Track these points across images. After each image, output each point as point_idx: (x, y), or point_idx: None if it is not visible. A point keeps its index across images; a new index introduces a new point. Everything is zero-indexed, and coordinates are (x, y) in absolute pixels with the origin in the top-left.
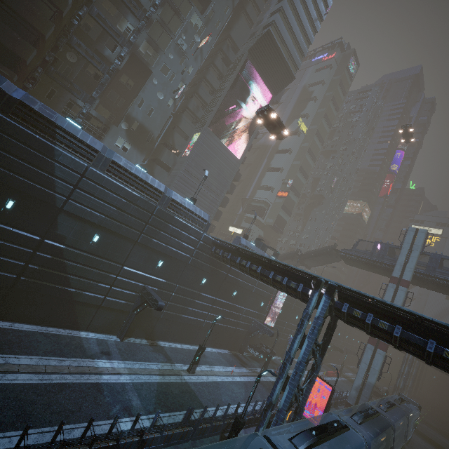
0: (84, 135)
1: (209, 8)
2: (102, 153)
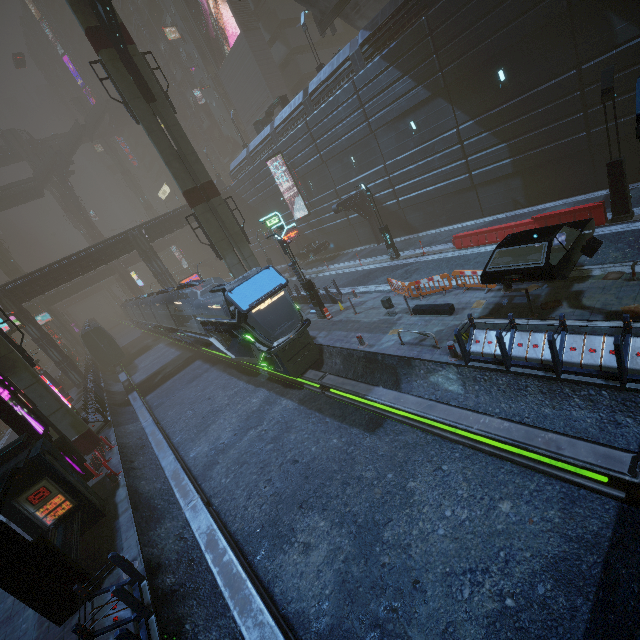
0: None
1: None
2: None
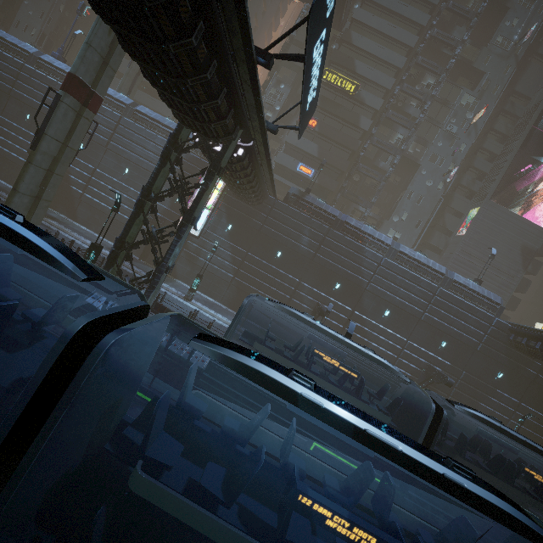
0: (379, 235)
1: (482, 80)
2: (392, 246)
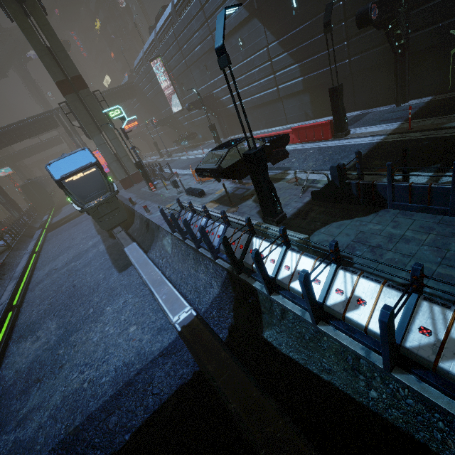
0: None
1: None
2: None
